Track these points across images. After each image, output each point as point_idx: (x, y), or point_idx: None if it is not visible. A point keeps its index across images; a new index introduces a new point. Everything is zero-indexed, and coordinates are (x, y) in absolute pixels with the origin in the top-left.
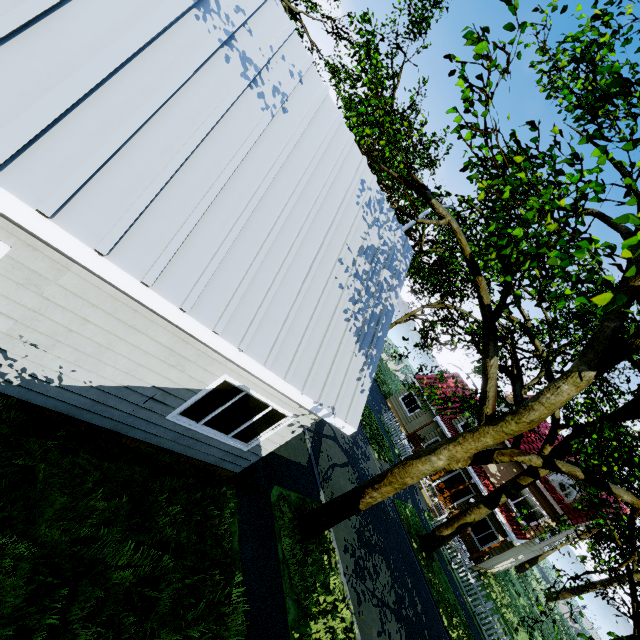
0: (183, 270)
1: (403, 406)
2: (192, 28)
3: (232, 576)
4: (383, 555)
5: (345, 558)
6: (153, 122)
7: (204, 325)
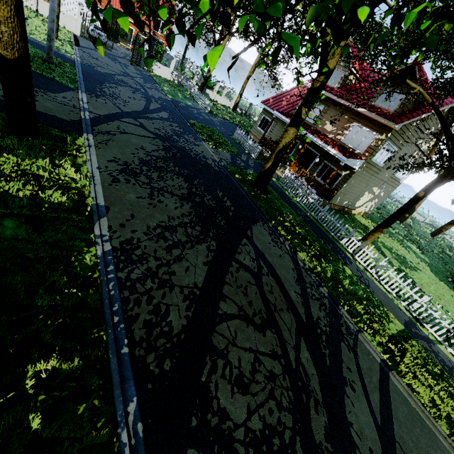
0: None
1: (260, 131)
2: None
3: None
4: (183, 177)
5: (107, 164)
6: None
7: None
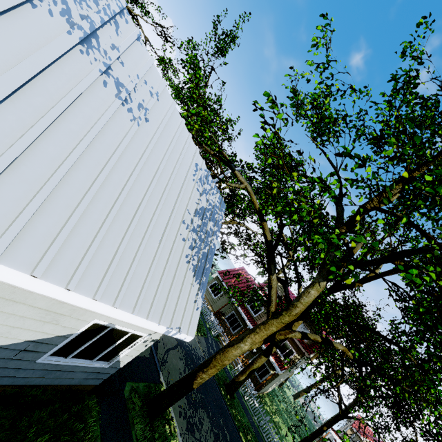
0: (68, 255)
1: (210, 292)
2: (77, 60)
3: None
4: (204, 408)
5: (180, 421)
6: (43, 137)
7: (86, 296)
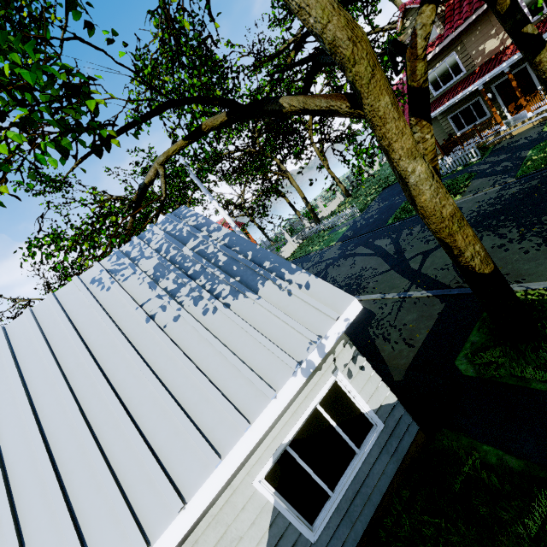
0: None
1: None
2: None
3: None
4: None
5: None
6: None
7: None
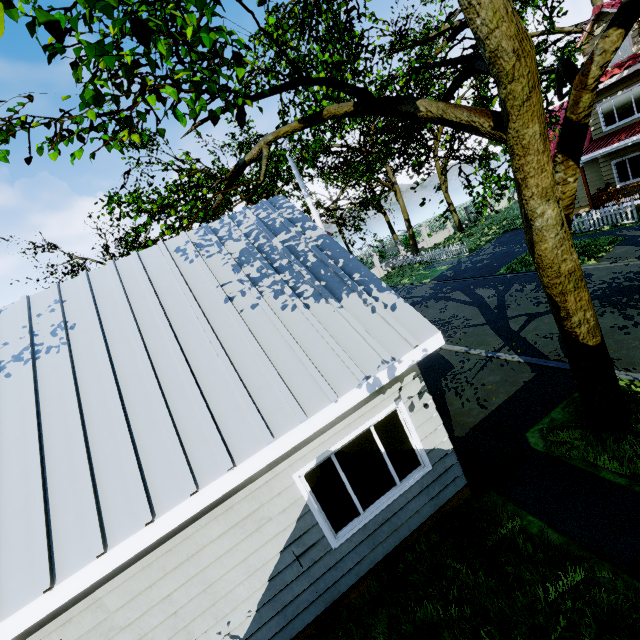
0: (118, 503)
1: None
2: None
3: (593, 575)
4: None
5: None
6: (2, 473)
7: (179, 504)
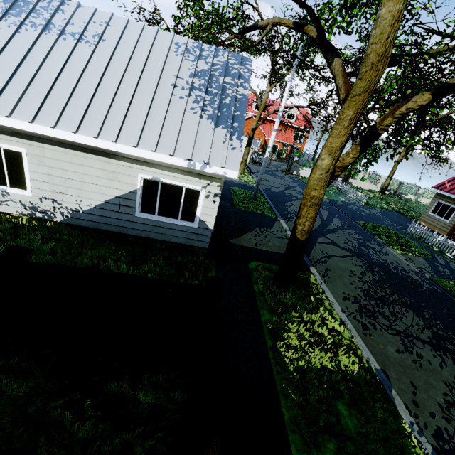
0: (69, 118)
1: (436, 217)
2: (45, 39)
3: None
4: (409, 308)
5: (344, 303)
6: (39, 75)
7: (88, 136)
